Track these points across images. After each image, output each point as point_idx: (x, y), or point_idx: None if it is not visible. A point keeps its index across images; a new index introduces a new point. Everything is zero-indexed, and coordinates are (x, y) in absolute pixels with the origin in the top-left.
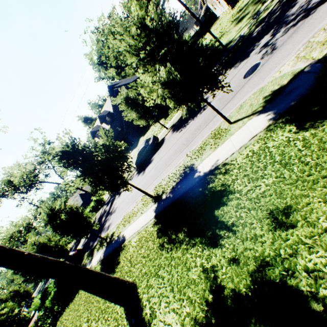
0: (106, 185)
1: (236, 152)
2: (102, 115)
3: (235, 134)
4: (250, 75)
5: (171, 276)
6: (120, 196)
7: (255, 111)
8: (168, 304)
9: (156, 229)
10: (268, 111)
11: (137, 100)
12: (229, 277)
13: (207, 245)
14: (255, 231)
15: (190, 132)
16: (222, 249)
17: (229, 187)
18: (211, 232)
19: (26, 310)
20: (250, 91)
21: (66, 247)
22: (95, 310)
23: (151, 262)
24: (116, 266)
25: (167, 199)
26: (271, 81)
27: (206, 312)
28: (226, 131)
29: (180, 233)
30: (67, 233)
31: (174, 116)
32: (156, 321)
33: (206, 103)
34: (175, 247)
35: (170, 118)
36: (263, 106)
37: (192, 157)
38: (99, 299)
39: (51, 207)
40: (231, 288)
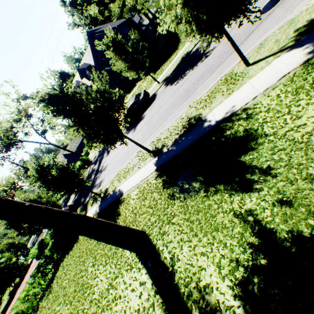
0: (102, 138)
1: (260, 95)
2: (82, 68)
3: (257, 76)
4: (270, 9)
5: (190, 223)
6: (109, 155)
7: (283, 47)
8: (194, 248)
9: (160, 181)
10: (305, 44)
11: (125, 47)
12: (279, 219)
13: (235, 191)
14: (307, 172)
15: (190, 83)
16: (258, 193)
17: (256, 131)
18: (240, 177)
19: (23, 258)
20: (273, 26)
21: (58, 203)
22: (100, 256)
23: (161, 212)
24: (116, 217)
25: (170, 151)
26: (306, 9)
27: (251, 255)
28: (242, 74)
29: (193, 182)
30: (59, 189)
31: (166, 69)
32: (180, 264)
33: (208, 50)
34: (190, 195)
35: (160, 72)
36: (296, 39)
37: (197, 107)
38: (103, 247)
39: (39, 164)
40: (284, 230)
